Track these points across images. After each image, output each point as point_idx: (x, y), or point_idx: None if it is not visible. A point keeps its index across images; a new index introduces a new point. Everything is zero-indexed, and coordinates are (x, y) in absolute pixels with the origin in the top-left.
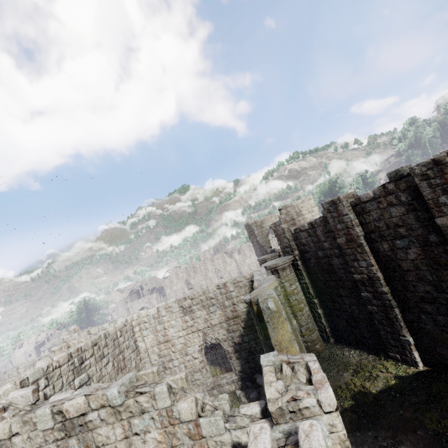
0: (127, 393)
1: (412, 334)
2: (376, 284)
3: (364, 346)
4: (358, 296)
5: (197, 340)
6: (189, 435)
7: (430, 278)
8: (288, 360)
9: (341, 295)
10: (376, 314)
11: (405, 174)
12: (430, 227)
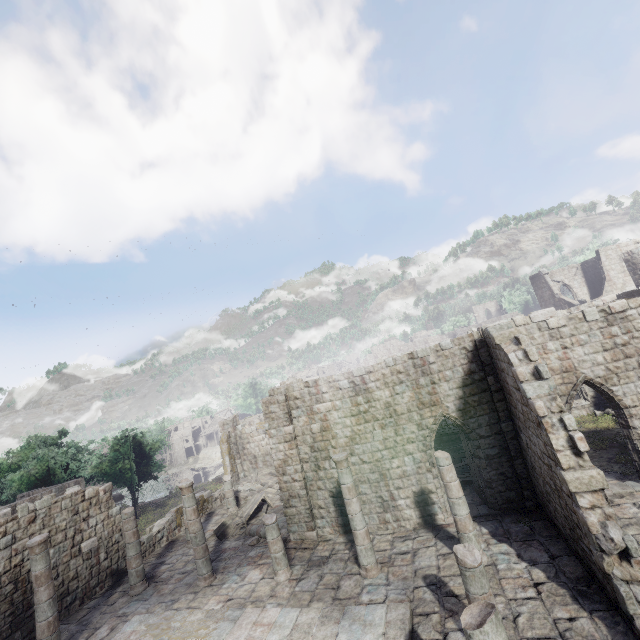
0: None
1: None
2: None
3: None
4: None
5: None
6: None
7: None
8: None
9: None
10: None
11: None
12: None
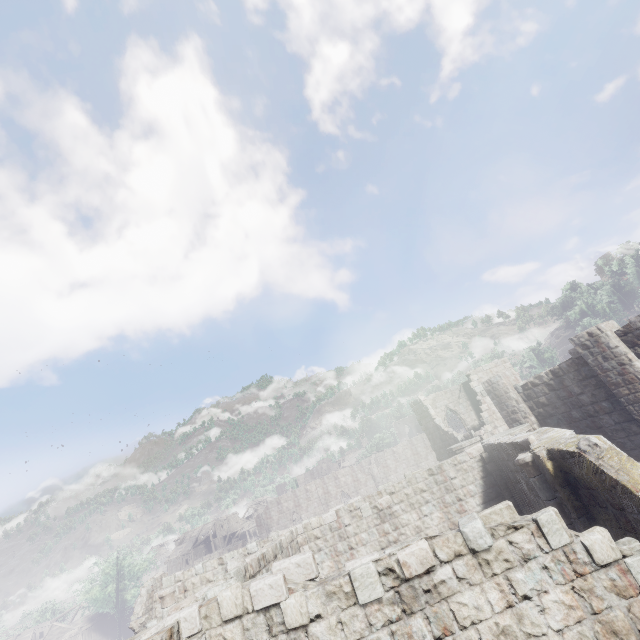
0: (494, 530)
1: None
2: None
3: None
4: None
5: None
6: (615, 589)
7: None
8: None
9: None
10: None
11: None
12: None
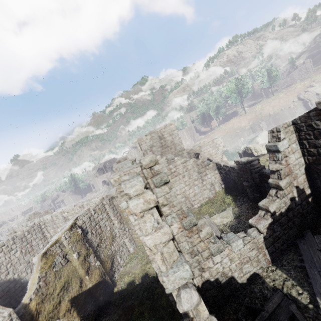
0: None
1: None
2: None
3: None
4: None
5: None
6: None
7: None
8: None
9: None
10: None
11: None
12: None
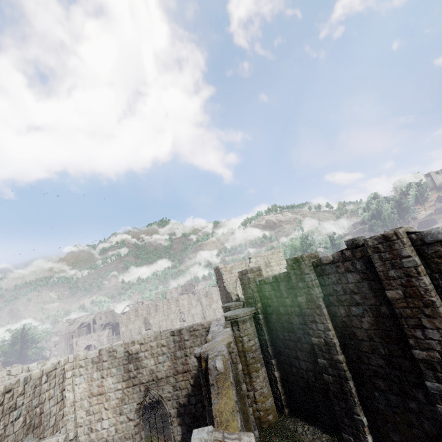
0: None
1: (366, 413)
2: (333, 351)
3: (319, 422)
4: (315, 361)
5: (137, 396)
6: None
7: (383, 351)
8: (222, 439)
9: (299, 358)
10: (332, 385)
11: (360, 244)
12: (381, 298)
